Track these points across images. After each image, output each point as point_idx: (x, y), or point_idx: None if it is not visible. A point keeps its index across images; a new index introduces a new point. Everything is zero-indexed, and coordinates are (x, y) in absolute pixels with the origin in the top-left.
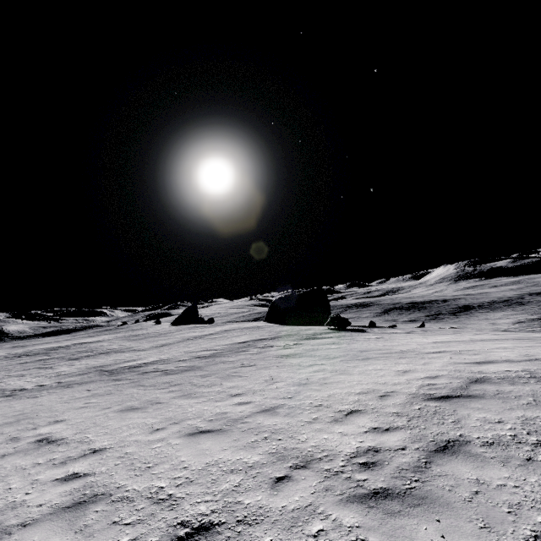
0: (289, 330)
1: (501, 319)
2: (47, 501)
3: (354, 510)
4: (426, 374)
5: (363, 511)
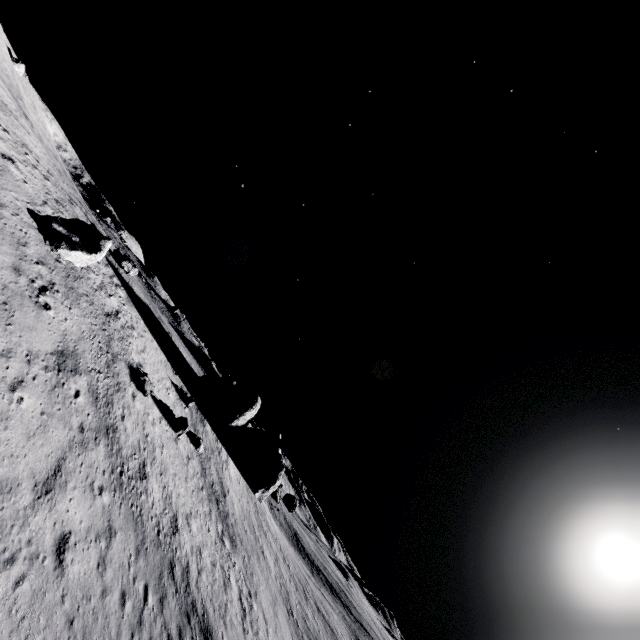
0: None
1: None
2: None
3: None
4: None
5: None
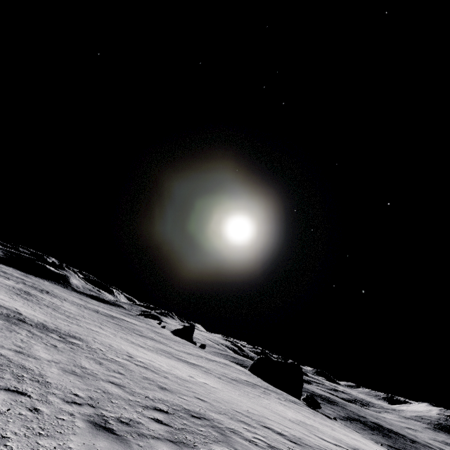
0: (274, 389)
1: None
2: (243, 404)
3: (333, 446)
4: (364, 448)
5: (335, 447)
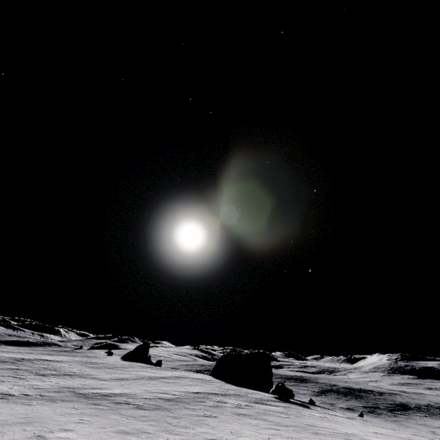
0: (237, 390)
1: None
2: None
3: None
4: None
5: None
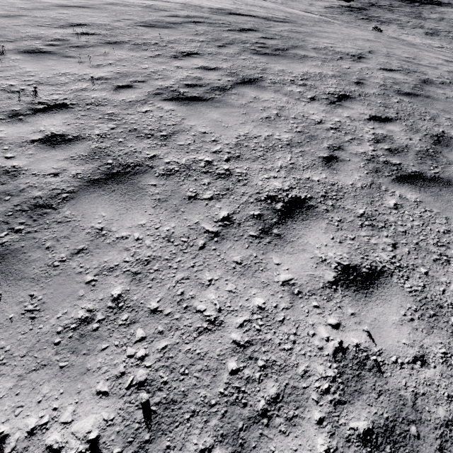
0: None
1: (323, 1)
2: None
3: None
4: None
5: None
